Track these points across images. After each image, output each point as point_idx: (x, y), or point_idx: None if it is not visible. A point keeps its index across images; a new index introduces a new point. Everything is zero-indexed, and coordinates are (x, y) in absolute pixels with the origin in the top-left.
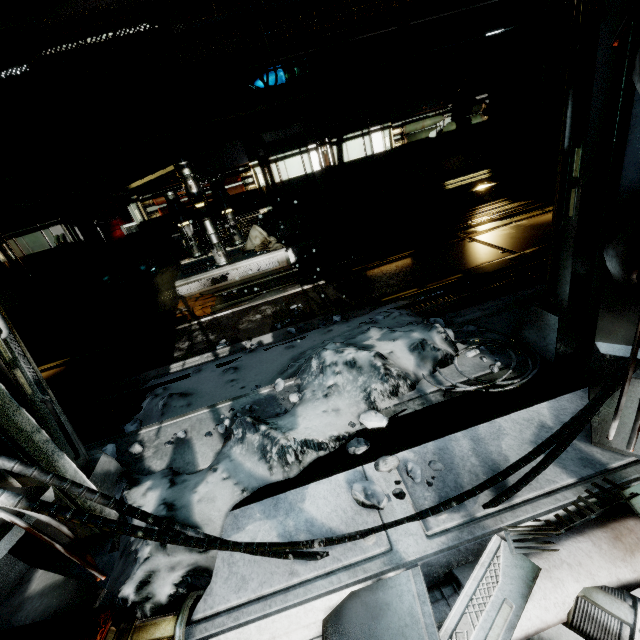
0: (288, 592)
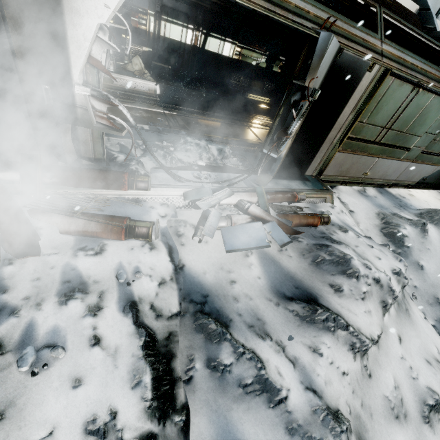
0: (175, 185)
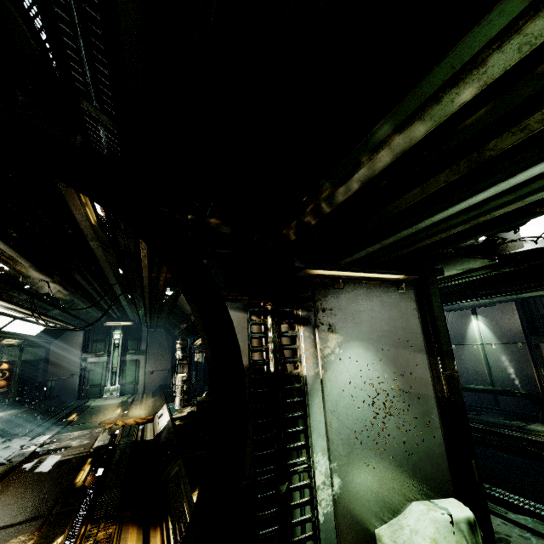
0: None
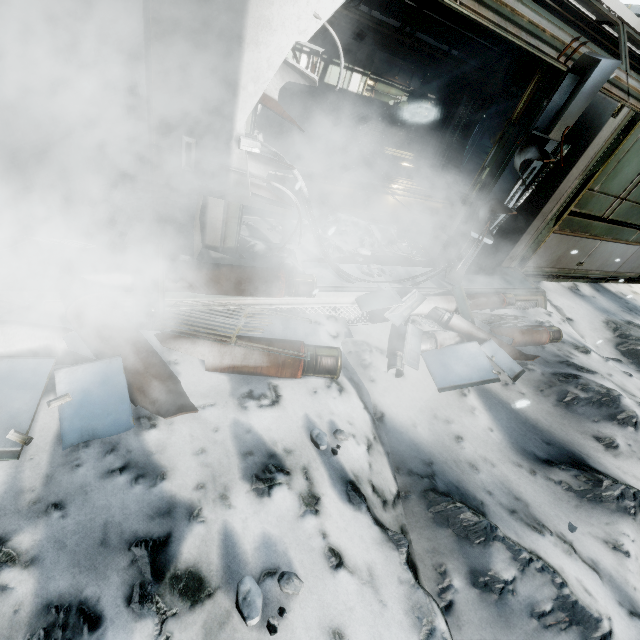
0: (343, 288)
